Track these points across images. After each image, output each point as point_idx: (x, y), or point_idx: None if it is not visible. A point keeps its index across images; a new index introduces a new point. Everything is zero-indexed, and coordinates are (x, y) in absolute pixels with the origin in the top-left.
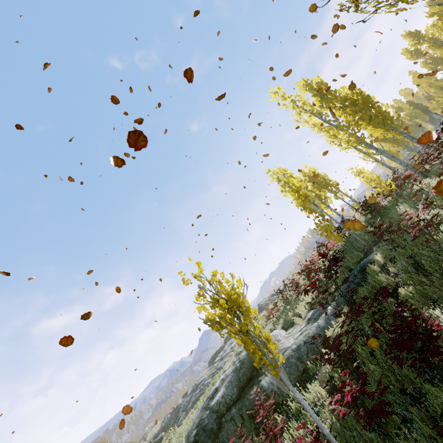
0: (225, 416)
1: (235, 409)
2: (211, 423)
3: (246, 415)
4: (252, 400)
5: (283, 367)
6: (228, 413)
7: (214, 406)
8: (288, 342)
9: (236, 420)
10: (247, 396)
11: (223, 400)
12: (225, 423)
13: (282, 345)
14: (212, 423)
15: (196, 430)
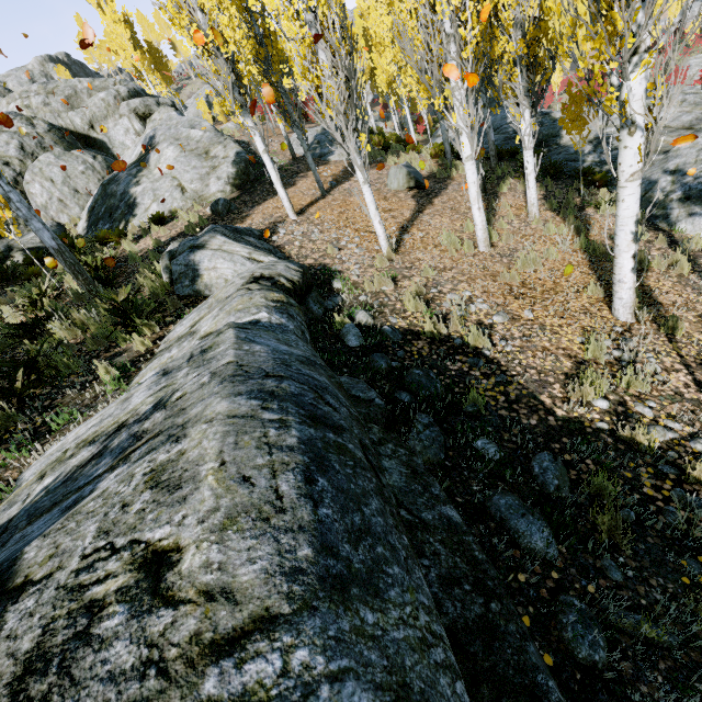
0: None
1: None
2: None
3: None
4: None
5: None
6: None
7: None
8: None
9: None
10: None
11: None
12: None
13: None
14: None
15: None
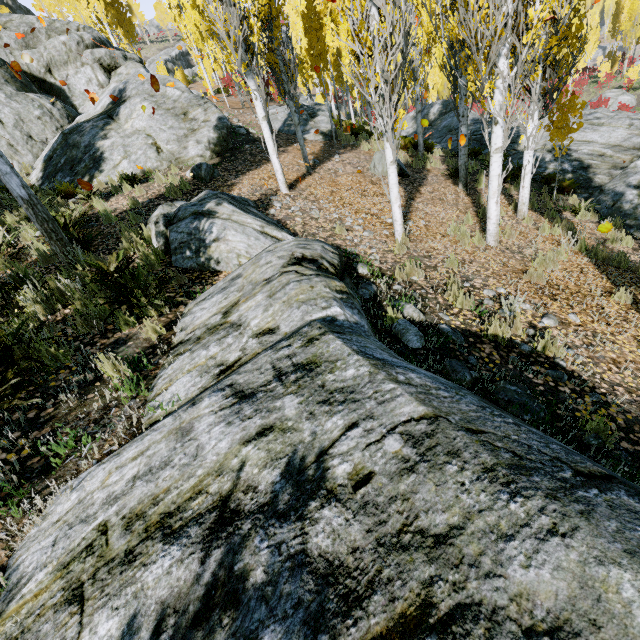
0: None
1: None
2: None
3: None
4: None
5: None
6: None
7: None
8: None
9: None
10: None
11: None
12: None
13: None
14: None
15: None
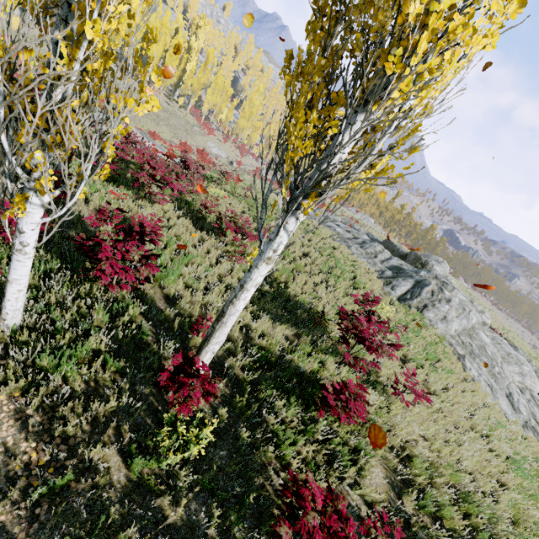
0: None
1: None
2: None
3: None
4: None
5: None
6: None
7: None
8: None
9: None
10: None
11: None
12: None
13: None
14: None
15: None
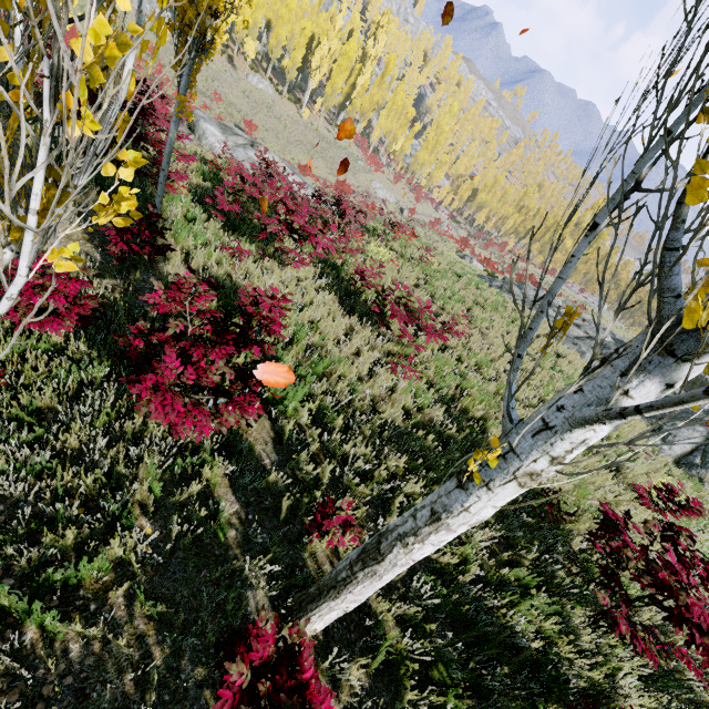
0: None
1: None
2: None
3: None
4: None
5: None
6: None
7: None
8: None
9: None
10: None
11: None
12: None
13: None
14: None
15: None
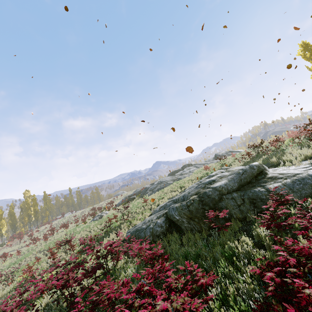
0: (227, 195)
1: (237, 194)
2: (214, 195)
3: (247, 200)
4: (256, 194)
5: (296, 183)
6: (229, 194)
7: (218, 187)
8: (287, 172)
9: (237, 200)
10: (250, 190)
11: (225, 186)
12: (225, 199)
13: (280, 172)
14: (215, 196)
15: (196, 195)
